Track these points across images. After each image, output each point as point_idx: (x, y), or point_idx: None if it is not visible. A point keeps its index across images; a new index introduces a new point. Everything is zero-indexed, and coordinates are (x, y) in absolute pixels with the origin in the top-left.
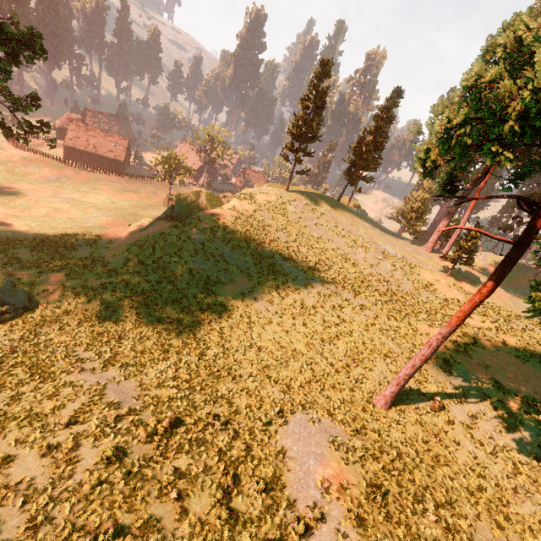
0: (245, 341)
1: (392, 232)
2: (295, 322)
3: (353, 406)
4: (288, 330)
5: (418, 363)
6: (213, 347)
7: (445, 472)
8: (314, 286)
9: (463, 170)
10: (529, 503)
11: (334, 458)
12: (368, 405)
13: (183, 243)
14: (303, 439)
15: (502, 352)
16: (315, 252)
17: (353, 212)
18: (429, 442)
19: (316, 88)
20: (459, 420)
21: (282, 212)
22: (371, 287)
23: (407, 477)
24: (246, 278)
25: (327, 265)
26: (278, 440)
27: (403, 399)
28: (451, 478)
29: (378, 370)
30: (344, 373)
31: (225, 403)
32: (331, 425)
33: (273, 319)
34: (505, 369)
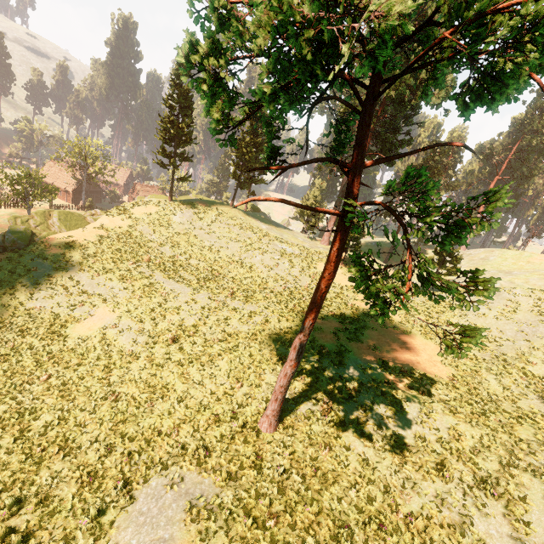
0: (97, 393)
1: (293, 230)
2: (170, 350)
3: (233, 440)
4: (160, 363)
5: (289, 370)
6: (46, 414)
7: (333, 492)
8: (199, 300)
9: (271, 135)
10: (417, 497)
11: (186, 538)
12: (252, 432)
13: (18, 279)
14: (150, 520)
15: (389, 329)
16: (208, 262)
17: (249, 216)
18: (318, 457)
19: (178, 86)
20: (349, 418)
21: (166, 224)
22: (268, 290)
23: (286, 522)
24: (111, 308)
25: (221, 274)
26: (112, 537)
27: (293, 411)
28: (339, 499)
29: (266, 384)
30: (226, 399)
31: (40, 502)
32: (198, 480)
33: (142, 353)
34: (392, 346)
